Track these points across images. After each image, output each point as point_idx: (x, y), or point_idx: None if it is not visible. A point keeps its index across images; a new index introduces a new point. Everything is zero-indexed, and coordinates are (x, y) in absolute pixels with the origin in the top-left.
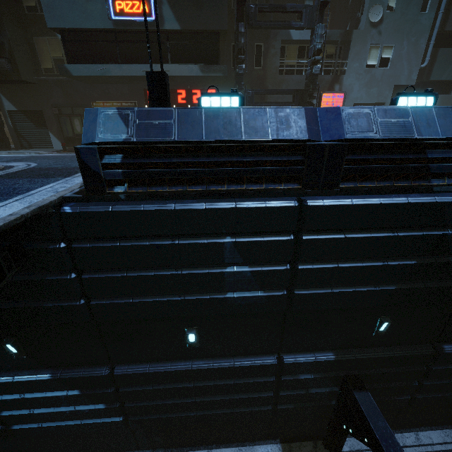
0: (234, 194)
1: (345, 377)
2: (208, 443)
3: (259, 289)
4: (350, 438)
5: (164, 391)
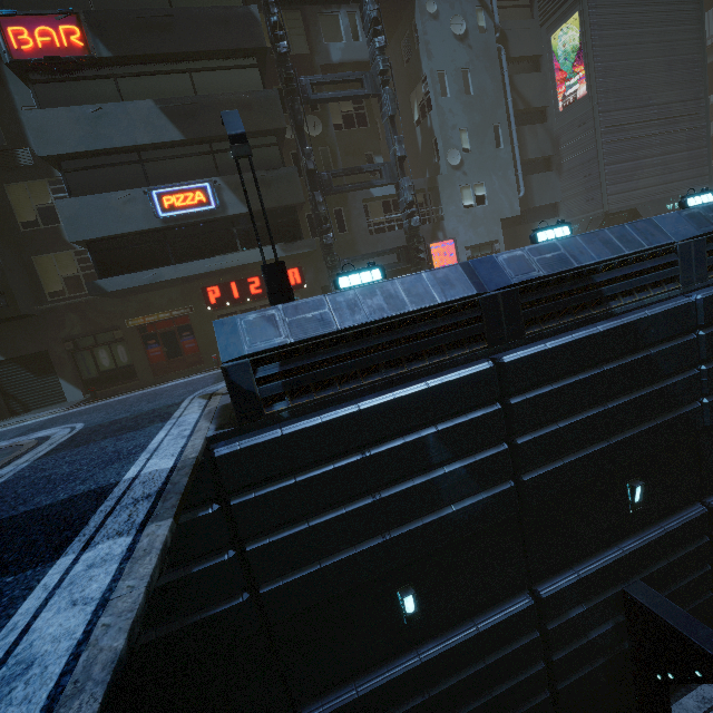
0: (418, 374)
1: (625, 590)
2: None
3: (479, 490)
4: (672, 706)
5: None
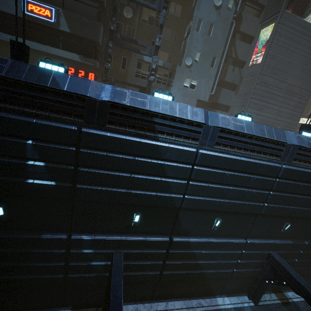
0: (40, 116)
1: (113, 253)
2: (12, 309)
3: (54, 181)
4: (123, 305)
5: None
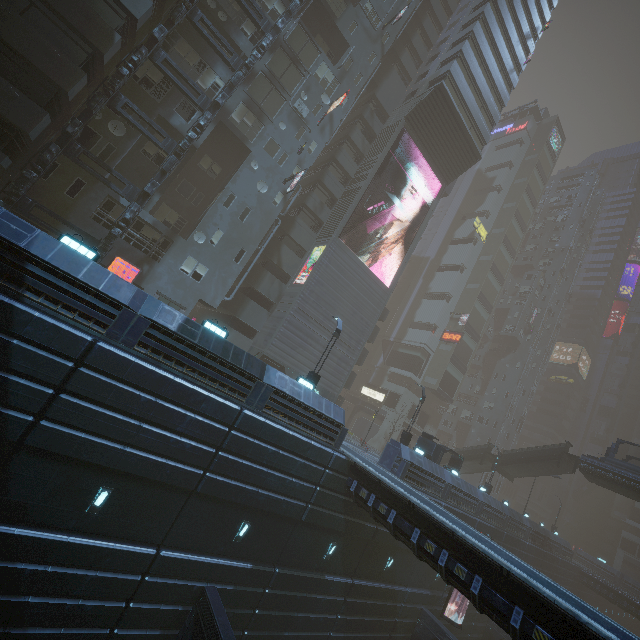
0: None
1: None
2: None
3: None
4: None
5: None
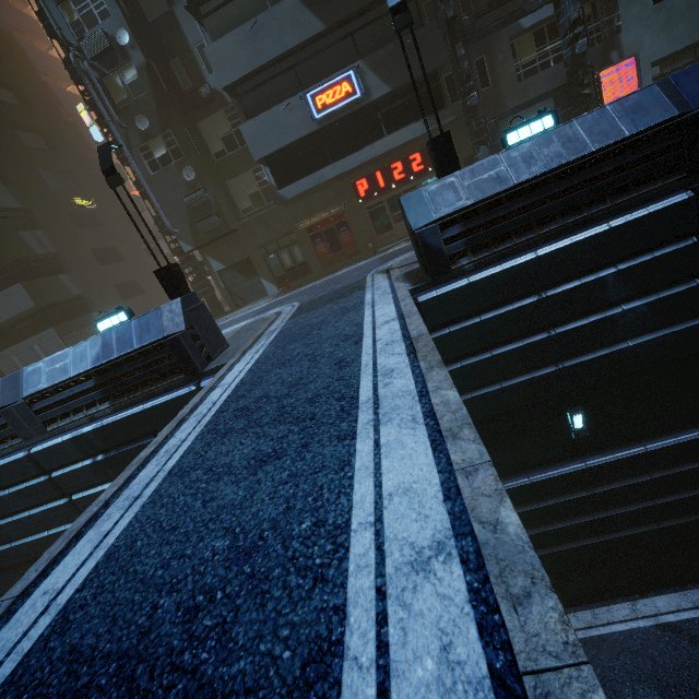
0: (597, 217)
1: None
2: (626, 592)
3: (660, 328)
4: None
5: (554, 509)
